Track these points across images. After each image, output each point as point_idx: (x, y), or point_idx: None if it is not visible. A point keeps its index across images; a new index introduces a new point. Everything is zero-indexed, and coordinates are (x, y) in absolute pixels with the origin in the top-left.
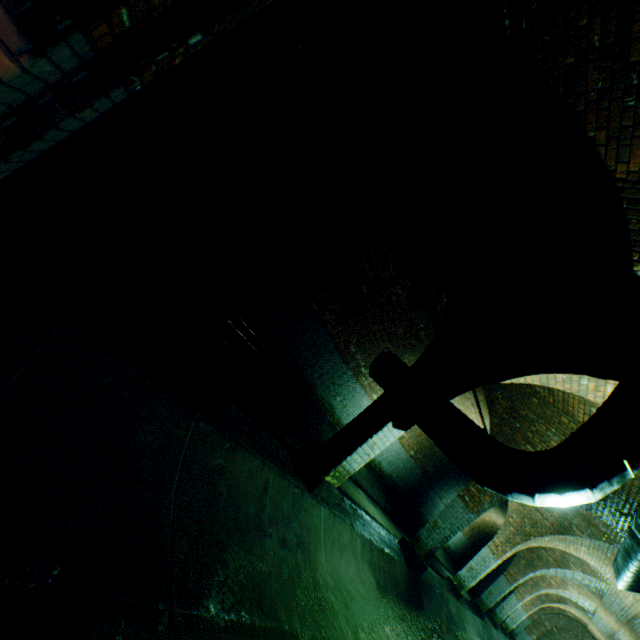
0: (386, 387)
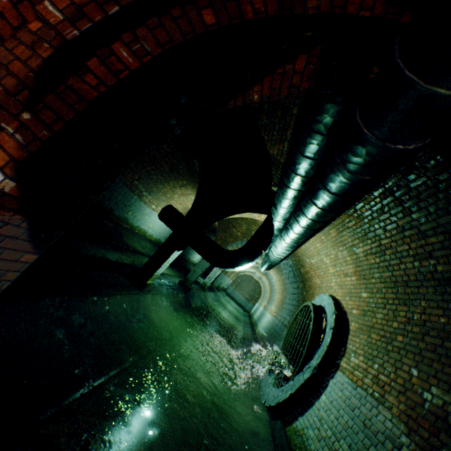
0: (170, 226)
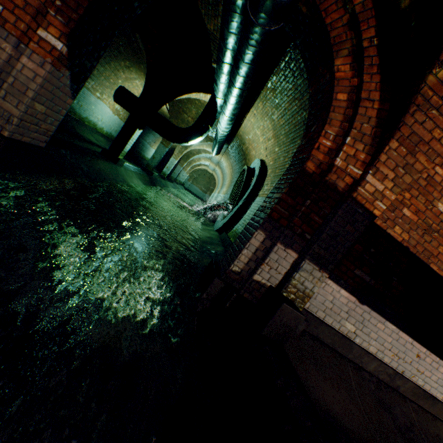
0: (127, 109)
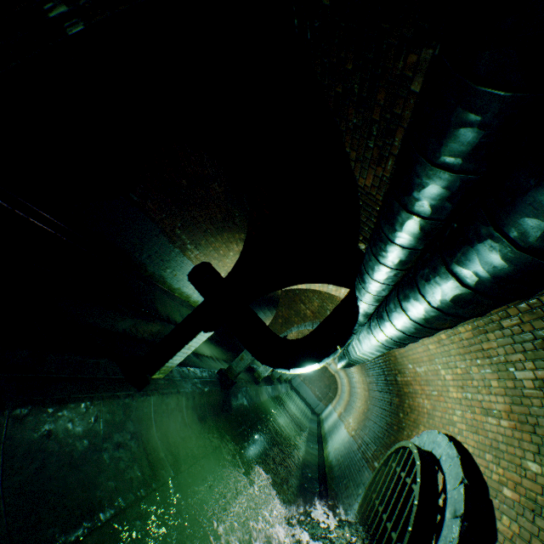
0: (201, 293)
